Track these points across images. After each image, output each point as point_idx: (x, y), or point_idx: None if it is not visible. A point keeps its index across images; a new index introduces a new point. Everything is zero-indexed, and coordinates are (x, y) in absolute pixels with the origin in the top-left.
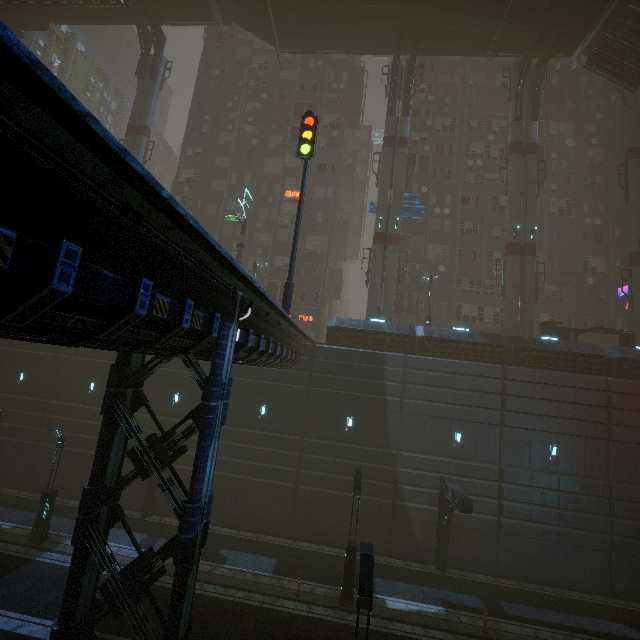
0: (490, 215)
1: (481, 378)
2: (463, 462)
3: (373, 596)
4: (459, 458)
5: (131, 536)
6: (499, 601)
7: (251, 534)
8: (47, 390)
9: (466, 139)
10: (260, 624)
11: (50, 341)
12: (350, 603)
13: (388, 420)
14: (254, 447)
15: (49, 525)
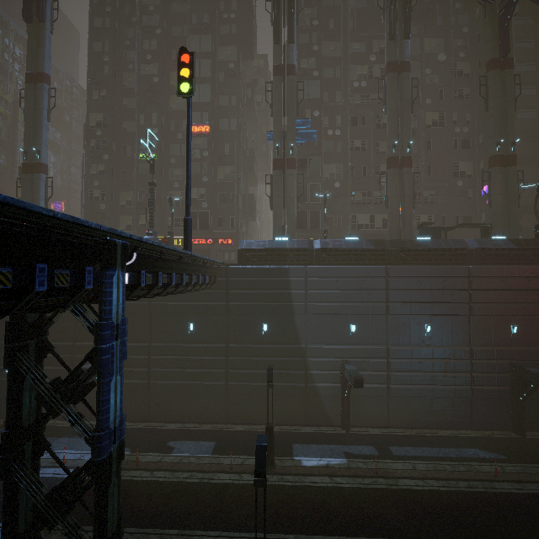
0: (375, 132)
1: (369, 278)
2: (358, 347)
3: (292, 459)
4: (355, 344)
5: (58, 461)
6: (389, 447)
7: (195, 425)
8: None
9: (351, 61)
10: (200, 496)
11: None
12: (272, 468)
13: (296, 321)
14: (188, 357)
15: None
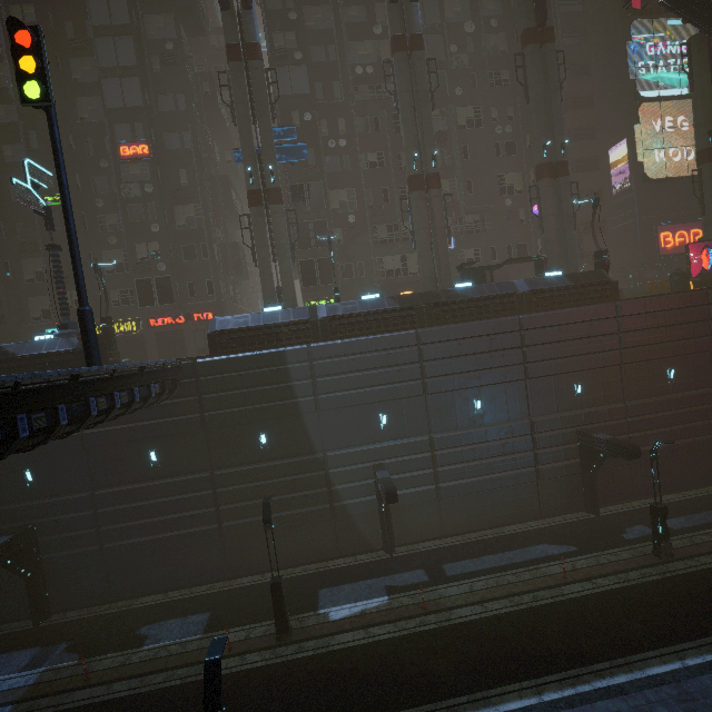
0: (394, 140)
1: (396, 350)
2: (393, 443)
3: (316, 614)
4: (390, 440)
5: None
6: (442, 565)
7: (182, 592)
8: None
9: (348, 36)
10: (180, 707)
11: None
12: (287, 636)
13: (306, 424)
14: (155, 501)
15: None
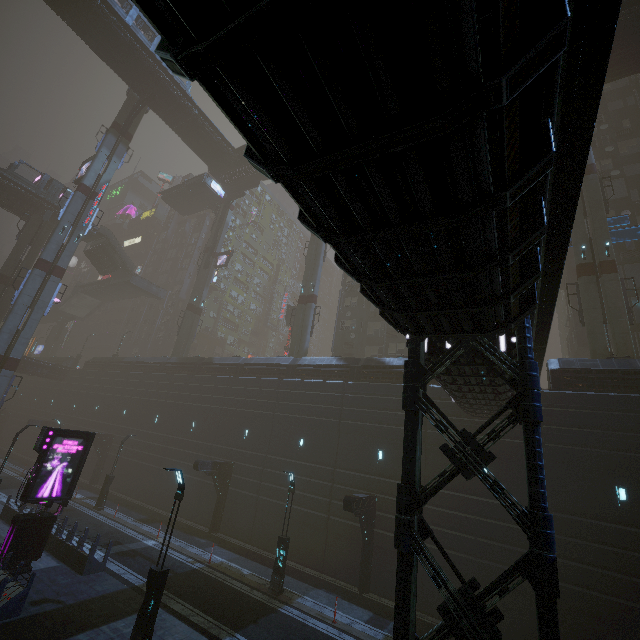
0: None
1: None
2: None
3: None
4: None
5: (447, 558)
6: None
7: None
8: (265, 445)
9: None
10: None
11: (453, 272)
12: None
13: None
14: (481, 519)
15: (284, 576)
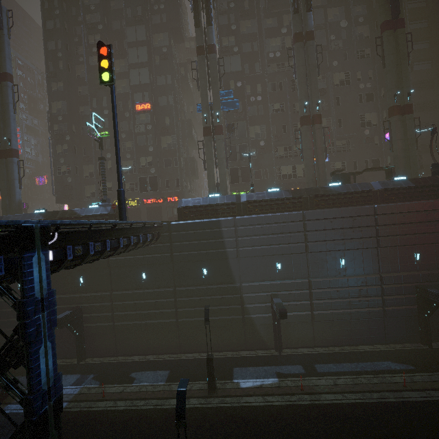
0: (291, 95)
1: (289, 223)
2: (284, 282)
3: (232, 382)
4: (282, 279)
5: (7, 417)
6: (314, 365)
7: (154, 356)
8: None
9: (265, 36)
10: (153, 421)
11: None
12: (214, 392)
13: (230, 264)
14: (143, 301)
15: None
